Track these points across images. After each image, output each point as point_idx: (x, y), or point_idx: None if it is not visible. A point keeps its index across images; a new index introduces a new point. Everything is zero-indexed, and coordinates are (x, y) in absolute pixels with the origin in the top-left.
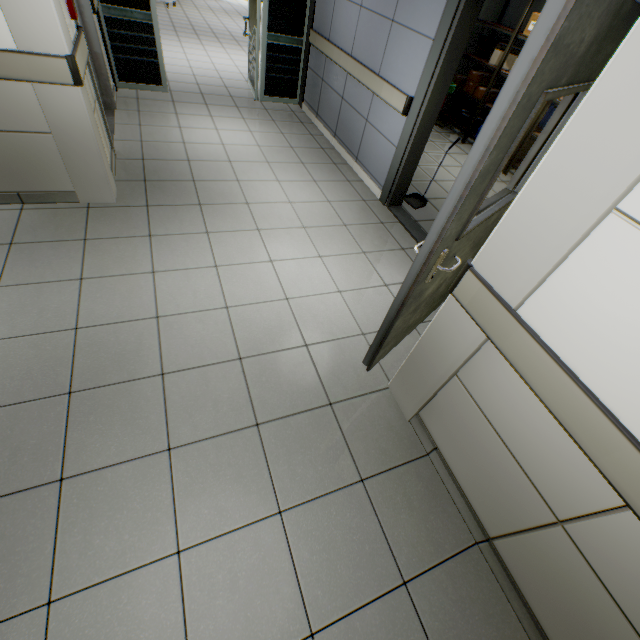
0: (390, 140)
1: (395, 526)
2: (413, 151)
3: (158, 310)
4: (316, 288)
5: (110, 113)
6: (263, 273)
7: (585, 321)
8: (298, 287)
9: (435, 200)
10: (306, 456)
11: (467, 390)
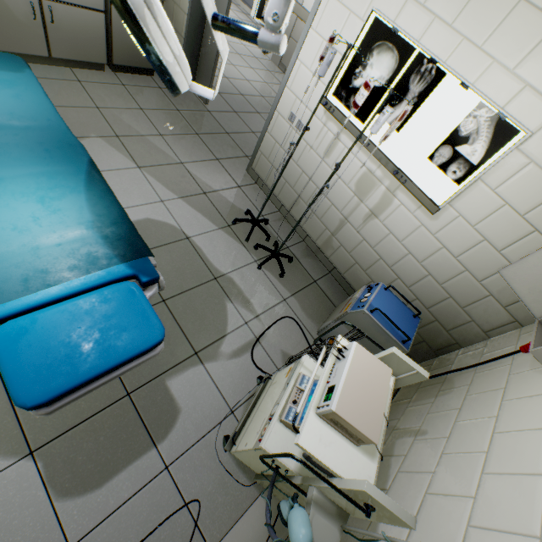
0: None
1: (279, 79)
2: None
3: None
4: None
5: None
6: None
7: (312, 2)
8: None
9: None
10: (254, 63)
11: (293, 40)
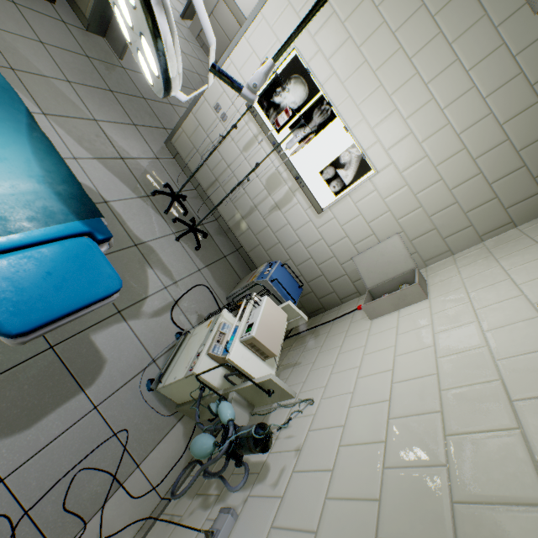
0: None
1: (197, 53)
2: None
3: None
4: None
5: None
6: None
7: None
8: None
9: None
10: None
11: (215, 18)
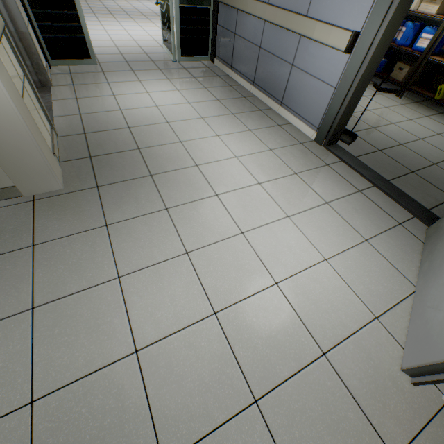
0: (325, 81)
1: None
2: (357, 89)
3: (135, 338)
4: (300, 260)
5: (46, 90)
6: (239, 251)
7: None
8: (282, 263)
9: (360, 132)
10: None
11: None
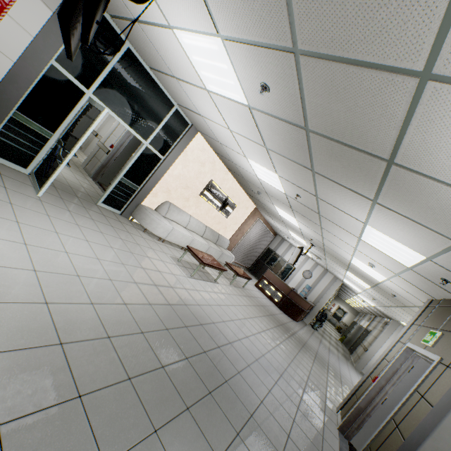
0: None
1: None
2: None
3: None
4: None
5: None
6: None
7: None
8: None
9: None
10: None
11: None
